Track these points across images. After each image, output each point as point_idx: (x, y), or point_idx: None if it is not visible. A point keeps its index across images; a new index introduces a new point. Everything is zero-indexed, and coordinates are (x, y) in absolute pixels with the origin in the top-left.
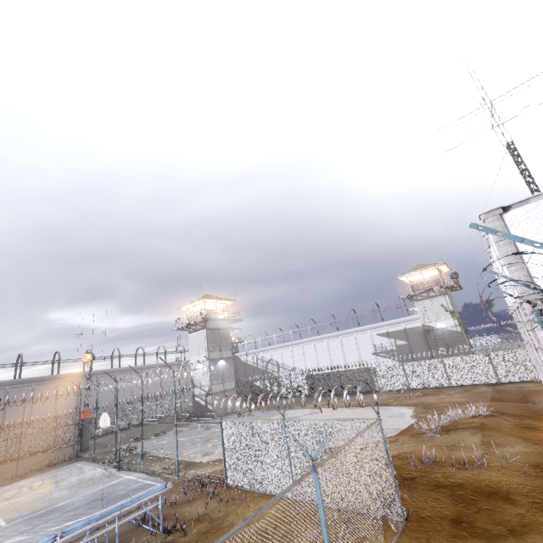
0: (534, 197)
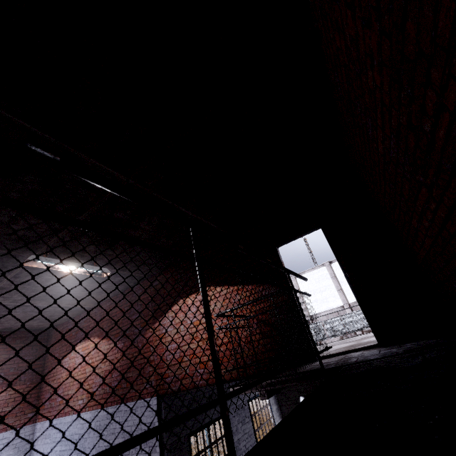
0: (306, 271)
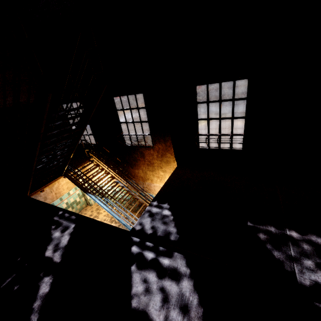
0: None
